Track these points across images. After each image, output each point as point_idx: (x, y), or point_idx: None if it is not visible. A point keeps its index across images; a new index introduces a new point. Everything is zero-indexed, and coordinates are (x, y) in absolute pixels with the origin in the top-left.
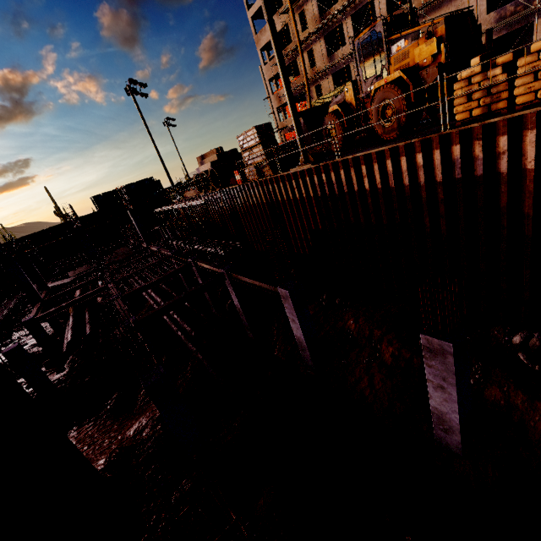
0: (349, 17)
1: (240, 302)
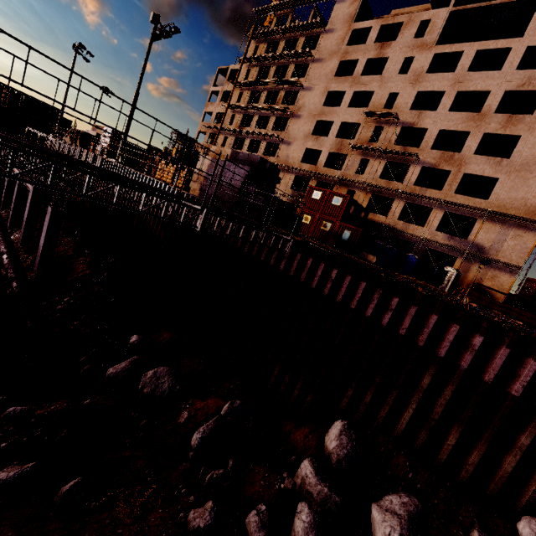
0: (250, 139)
1: (17, 198)
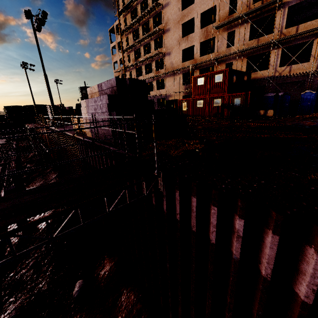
0: (144, 65)
1: None
